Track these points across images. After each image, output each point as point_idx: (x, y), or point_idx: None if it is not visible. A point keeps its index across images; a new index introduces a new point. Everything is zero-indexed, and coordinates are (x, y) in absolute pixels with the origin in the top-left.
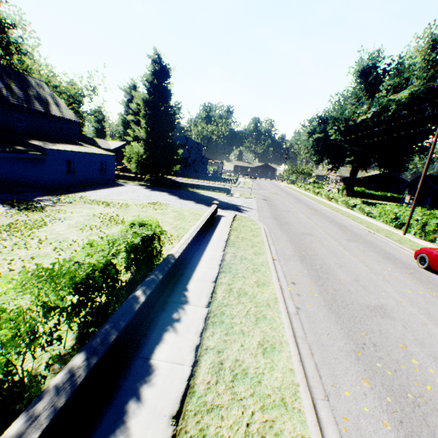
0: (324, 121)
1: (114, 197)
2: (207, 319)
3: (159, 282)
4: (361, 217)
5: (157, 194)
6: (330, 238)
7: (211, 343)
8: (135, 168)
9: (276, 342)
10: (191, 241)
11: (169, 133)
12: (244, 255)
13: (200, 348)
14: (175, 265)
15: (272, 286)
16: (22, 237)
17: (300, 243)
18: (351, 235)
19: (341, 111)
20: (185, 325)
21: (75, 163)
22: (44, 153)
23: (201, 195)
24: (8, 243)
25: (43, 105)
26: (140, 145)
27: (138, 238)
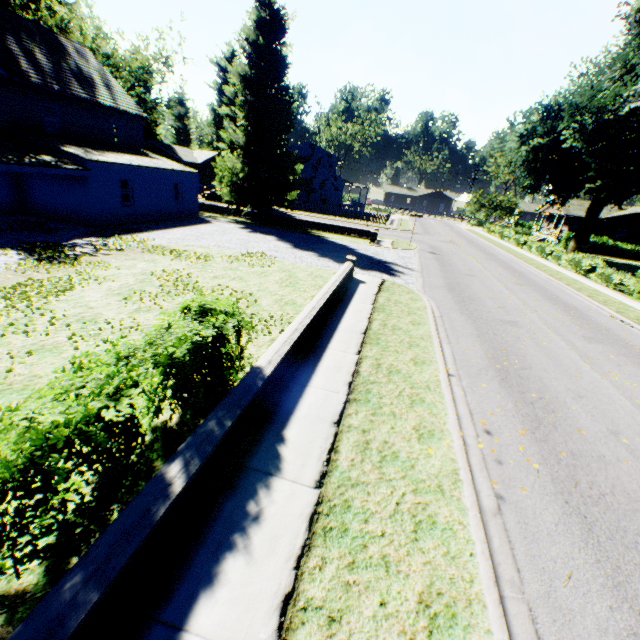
0: (554, 114)
1: (191, 242)
2: (315, 519)
3: (223, 437)
4: (603, 293)
5: (258, 239)
6: (551, 333)
7: (316, 592)
8: (228, 194)
9: (457, 599)
10: (300, 335)
11: (282, 135)
12: (395, 364)
13: (291, 606)
14: (265, 387)
15: (447, 440)
16: (28, 311)
17: (496, 342)
18: (590, 327)
19: (593, 92)
20: (267, 533)
21: (135, 184)
22: (84, 168)
23: (329, 242)
24: (1, 321)
25: (85, 87)
26: (236, 156)
27: (184, 347)
